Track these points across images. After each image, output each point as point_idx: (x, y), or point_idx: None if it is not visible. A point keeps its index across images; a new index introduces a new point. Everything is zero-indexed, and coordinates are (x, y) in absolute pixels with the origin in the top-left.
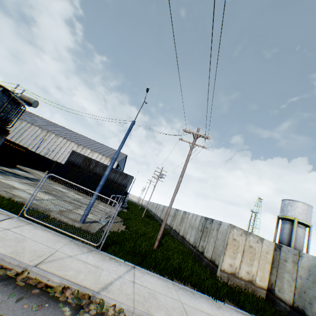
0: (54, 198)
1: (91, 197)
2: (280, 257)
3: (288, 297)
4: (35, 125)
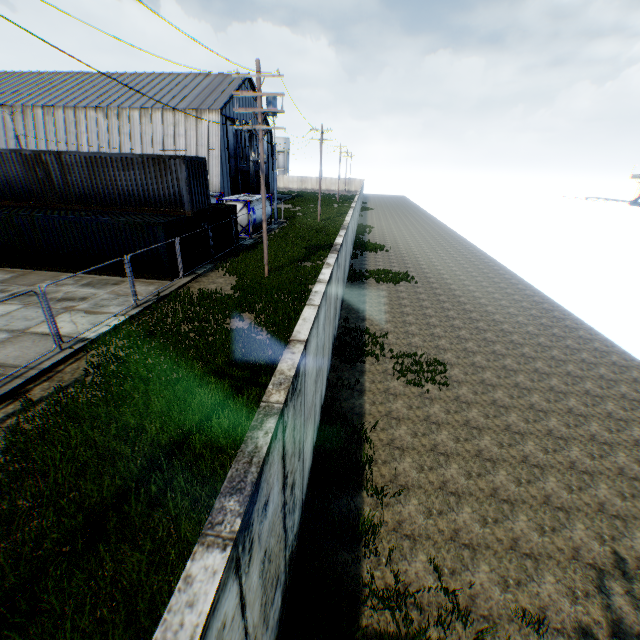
0: None
1: (91, 278)
2: None
3: None
4: None
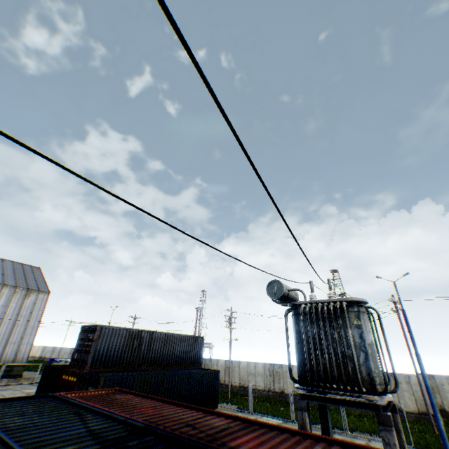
0: None
1: None
2: (436, 383)
3: None
4: None
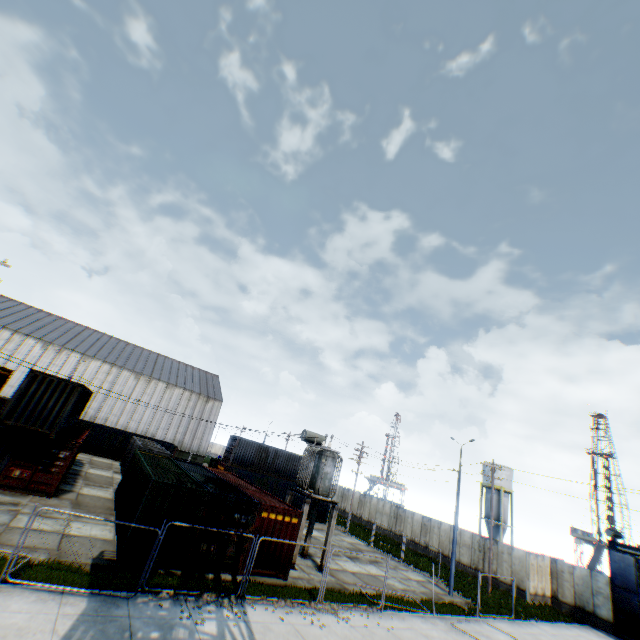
0: (375, 566)
1: None
2: (557, 568)
3: (570, 600)
4: (24, 333)
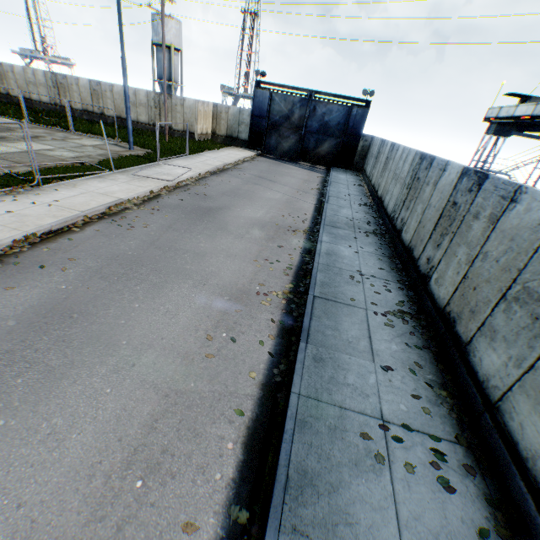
0: (34, 143)
1: None
2: (218, 112)
3: (224, 134)
4: None
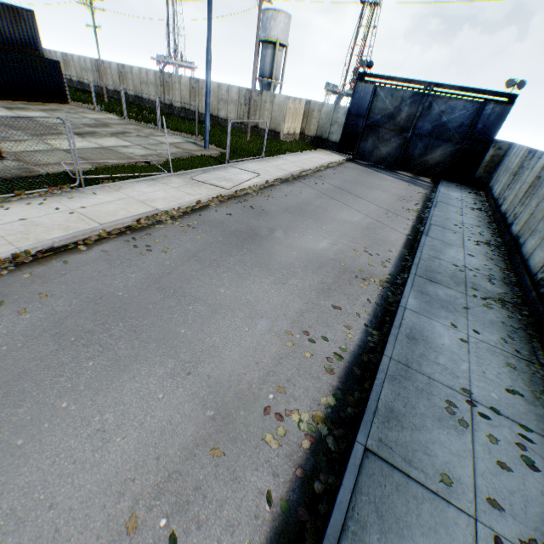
0: (116, 139)
1: (11, 102)
2: (310, 110)
3: (313, 134)
4: None
